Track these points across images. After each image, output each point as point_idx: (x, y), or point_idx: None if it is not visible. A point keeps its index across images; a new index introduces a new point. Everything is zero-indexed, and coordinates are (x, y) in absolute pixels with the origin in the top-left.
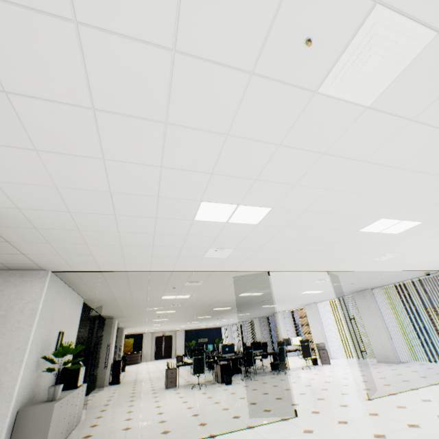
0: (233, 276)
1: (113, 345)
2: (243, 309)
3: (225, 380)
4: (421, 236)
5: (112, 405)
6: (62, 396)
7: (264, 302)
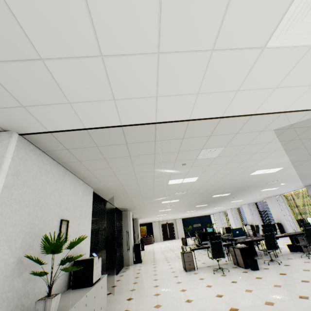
0: (273, 129)
1: (131, 232)
2: (239, 195)
3: (249, 265)
4: None
5: (138, 292)
6: (63, 310)
7: (269, 184)
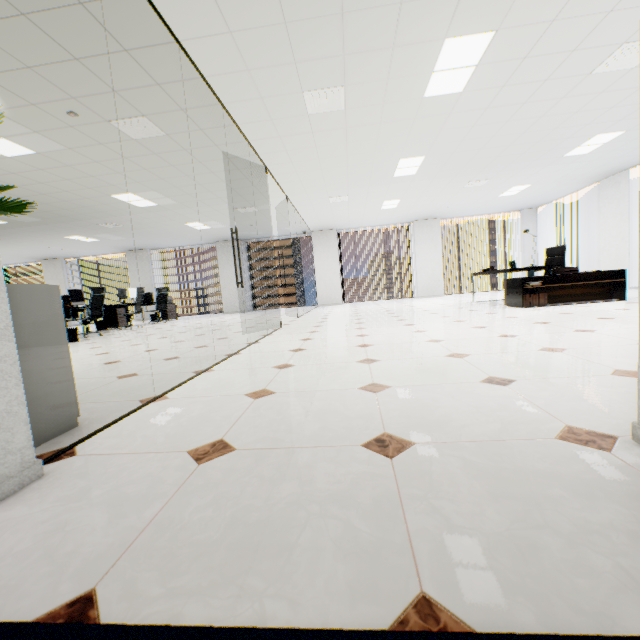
0: (223, 151)
1: None
2: (14, 236)
3: None
4: (386, 188)
5: None
6: None
7: (101, 227)
